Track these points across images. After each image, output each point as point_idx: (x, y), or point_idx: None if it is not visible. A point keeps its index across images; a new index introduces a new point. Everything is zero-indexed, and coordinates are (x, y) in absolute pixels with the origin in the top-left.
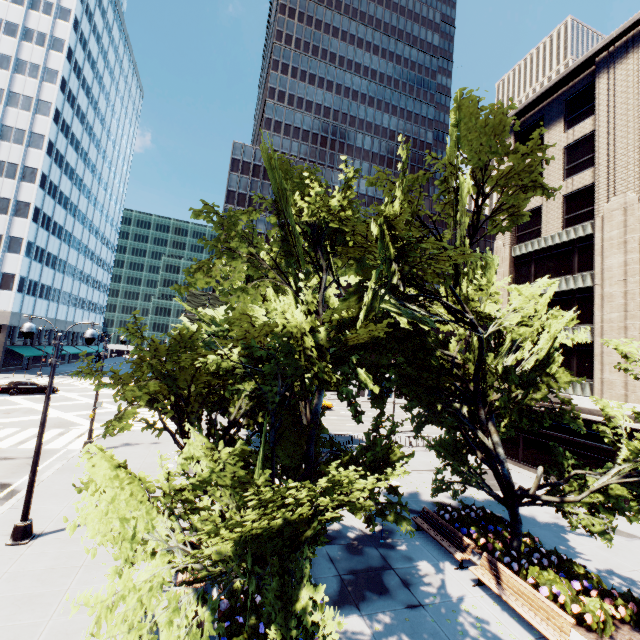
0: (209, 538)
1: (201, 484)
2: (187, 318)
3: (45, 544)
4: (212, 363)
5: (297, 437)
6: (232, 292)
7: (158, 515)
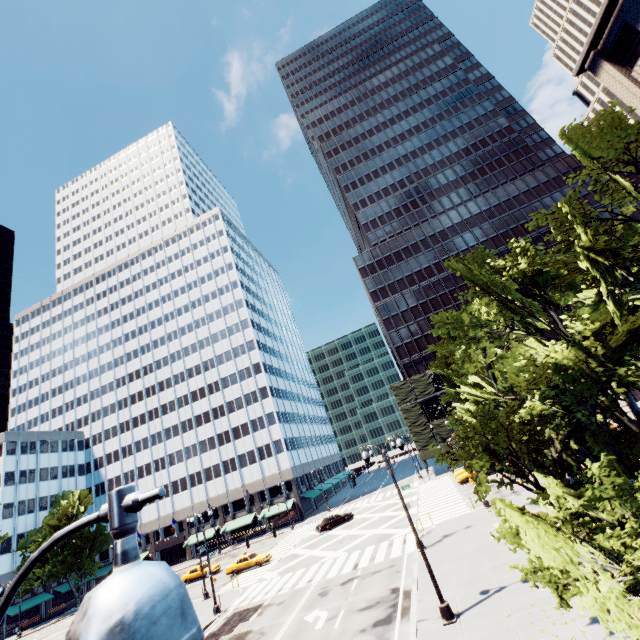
0: (633, 538)
1: (587, 504)
2: (403, 410)
3: (469, 619)
4: (527, 412)
5: (635, 442)
6: (496, 360)
7: (570, 539)
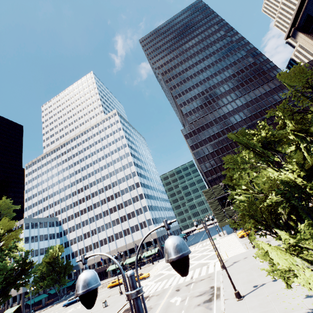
0: None
1: (299, 241)
2: (209, 203)
3: (249, 298)
4: (269, 201)
5: None
6: (254, 178)
7: (292, 257)
